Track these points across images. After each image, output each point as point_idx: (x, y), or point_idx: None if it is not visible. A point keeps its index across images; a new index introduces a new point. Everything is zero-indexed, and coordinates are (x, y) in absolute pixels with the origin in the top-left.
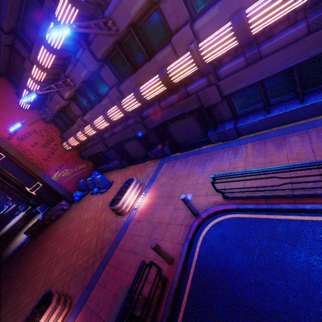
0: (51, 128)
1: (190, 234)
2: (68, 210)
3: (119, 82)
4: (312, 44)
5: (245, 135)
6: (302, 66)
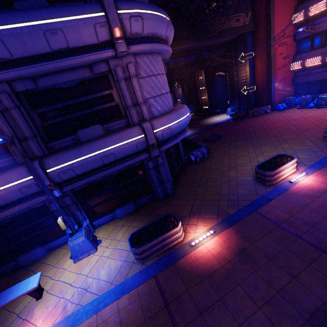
0: (293, 46)
1: None
2: (270, 113)
3: None
4: None
5: None
6: None
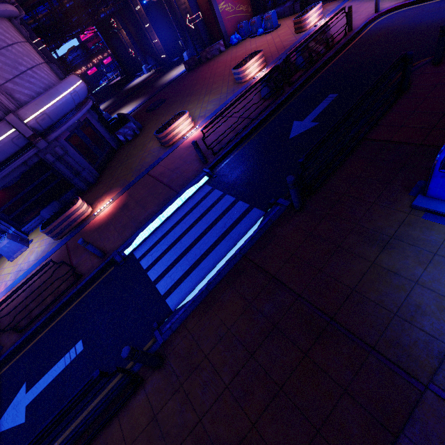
0: None
1: (368, 20)
2: (224, 52)
3: None
4: None
5: None
6: None
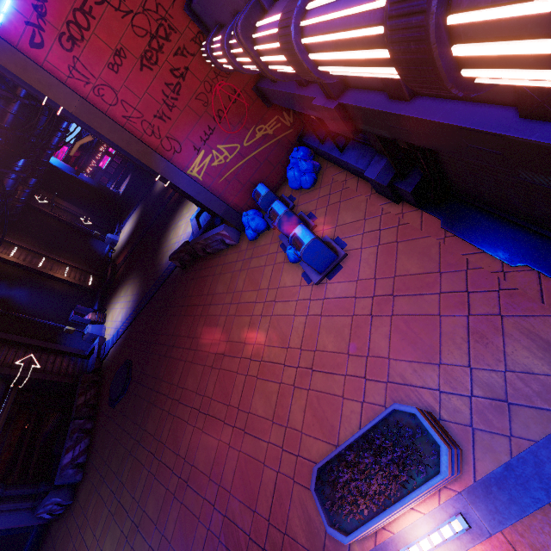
0: None
1: None
2: (235, 249)
3: None
4: None
5: None
6: None
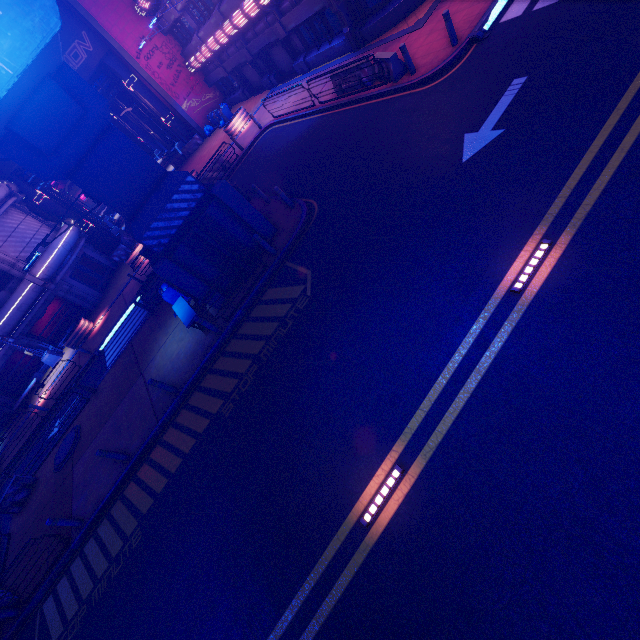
0: (170, 42)
1: (254, 138)
2: (202, 145)
3: (220, 1)
4: (312, 4)
5: (313, 69)
6: (325, 12)
